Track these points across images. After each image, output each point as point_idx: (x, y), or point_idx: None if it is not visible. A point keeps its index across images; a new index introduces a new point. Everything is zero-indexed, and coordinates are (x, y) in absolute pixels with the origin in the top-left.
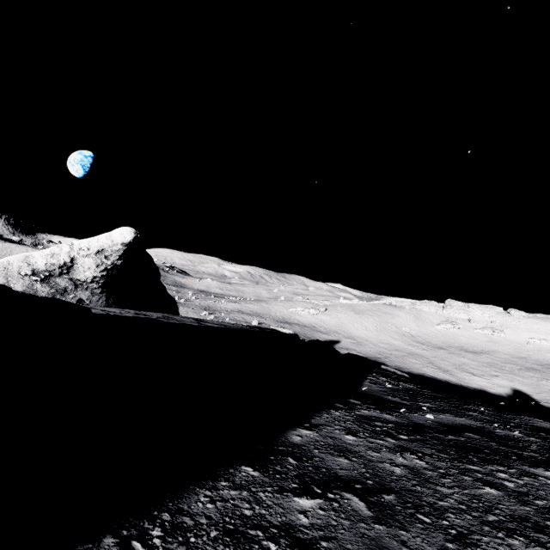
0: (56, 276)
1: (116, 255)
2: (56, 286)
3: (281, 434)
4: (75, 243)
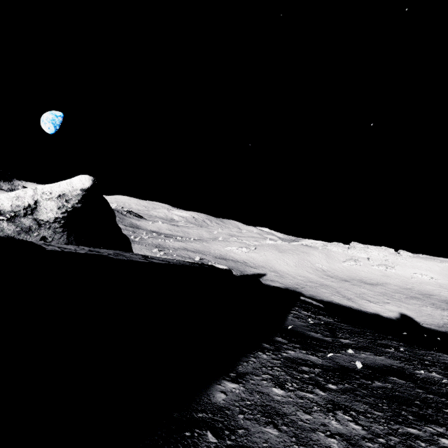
0: (21, 216)
1: (76, 199)
2: (21, 225)
3: (204, 391)
4: (38, 188)
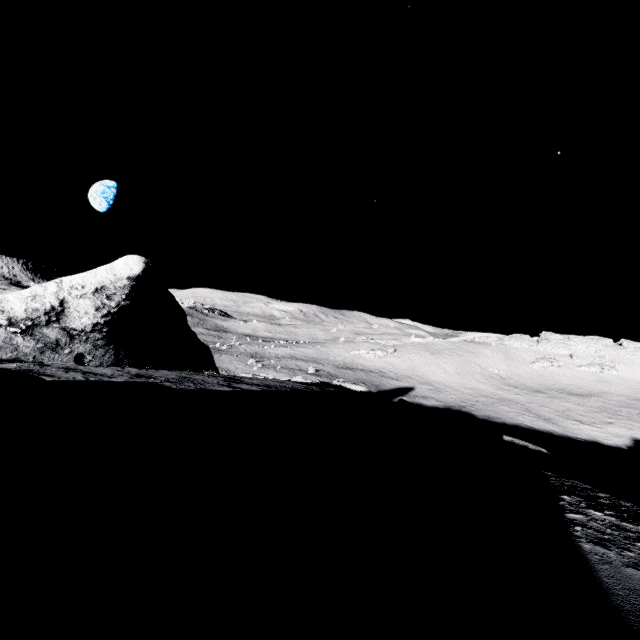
0: (42, 325)
1: (122, 294)
2: (44, 339)
3: None
4: (64, 280)
